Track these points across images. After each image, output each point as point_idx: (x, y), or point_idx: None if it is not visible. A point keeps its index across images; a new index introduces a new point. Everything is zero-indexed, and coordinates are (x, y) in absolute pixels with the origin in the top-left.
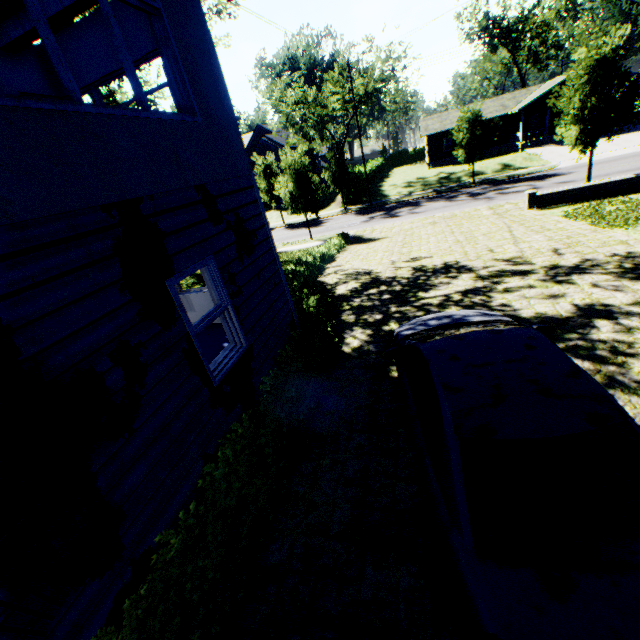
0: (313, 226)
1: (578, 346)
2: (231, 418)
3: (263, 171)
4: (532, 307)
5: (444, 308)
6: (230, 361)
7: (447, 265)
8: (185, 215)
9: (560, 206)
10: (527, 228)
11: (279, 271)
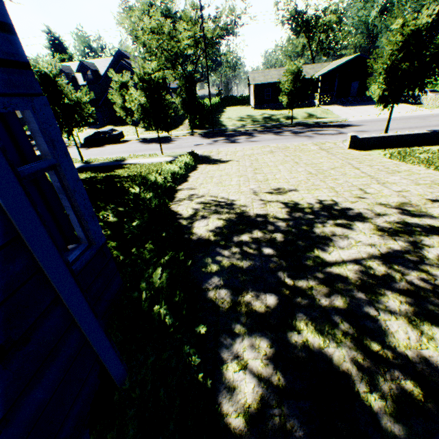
0: (164, 142)
1: None
2: None
3: (119, 87)
4: None
5: (375, 293)
6: None
7: (326, 205)
8: None
9: (373, 149)
10: (371, 167)
11: (42, 274)
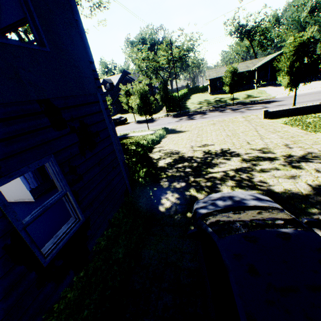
0: (150, 122)
1: (320, 220)
2: (62, 286)
3: (125, 93)
4: (281, 184)
5: (224, 181)
6: (65, 236)
7: (223, 151)
8: (22, 123)
9: (281, 118)
10: (266, 130)
11: (117, 158)
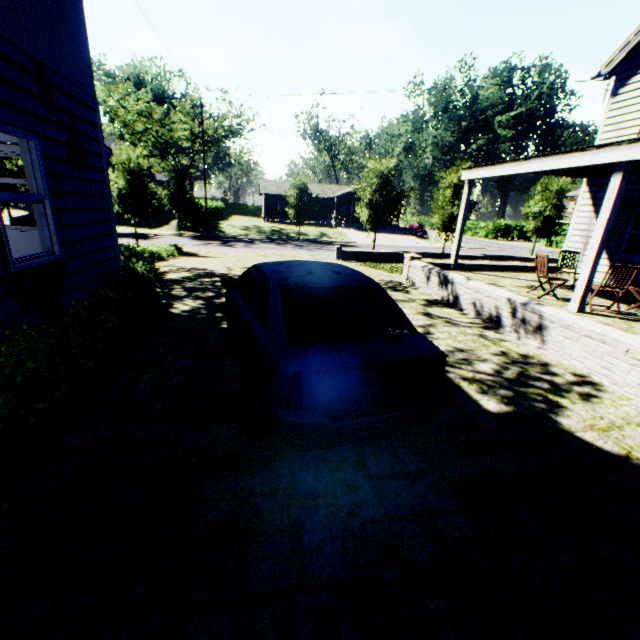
0: (141, 238)
1: None
2: (26, 320)
3: None
4: None
5: None
6: (37, 259)
7: None
8: (13, 72)
9: (357, 262)
10: None
11: (111, 211)
